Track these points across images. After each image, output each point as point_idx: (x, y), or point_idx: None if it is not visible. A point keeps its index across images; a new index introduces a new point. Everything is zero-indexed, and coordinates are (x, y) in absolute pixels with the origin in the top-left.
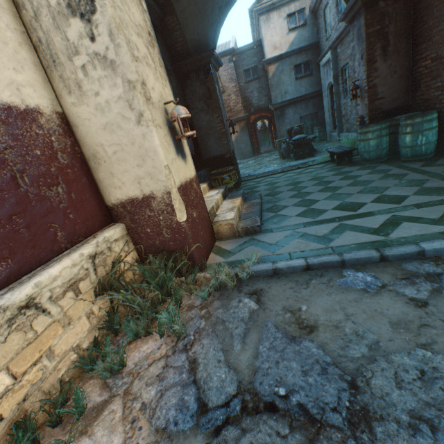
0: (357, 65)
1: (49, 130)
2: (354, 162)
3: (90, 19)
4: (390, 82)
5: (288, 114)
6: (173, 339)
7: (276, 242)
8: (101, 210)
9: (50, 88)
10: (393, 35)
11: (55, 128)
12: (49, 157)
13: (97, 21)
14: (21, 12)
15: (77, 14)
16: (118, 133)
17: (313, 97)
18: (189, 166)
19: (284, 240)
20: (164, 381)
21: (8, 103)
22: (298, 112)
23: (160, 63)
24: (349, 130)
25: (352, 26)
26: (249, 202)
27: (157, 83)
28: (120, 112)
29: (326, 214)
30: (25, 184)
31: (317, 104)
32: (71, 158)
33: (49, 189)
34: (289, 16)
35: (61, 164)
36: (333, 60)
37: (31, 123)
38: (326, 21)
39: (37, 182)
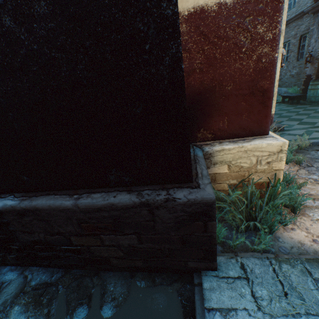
0: (313, 42)
1: None
2: (301, 103)
3: None
4: None
5: None
6: (294, 165)
7: (302, 134)
8: None
9: None
10: None
11: None
12: None
13: None
14: None
15: None
16: None
17: None
18: None
19: (306, 133)
20: (316, 174)
21: None
22: None
23: None
24: (280, 86)
25: (315, 16)
26: None
27: None
28: None
29: (318, 124)
30: None
31: None
32: None
33: None
34: None
35: None
36: None
37: None
38: None
39: None
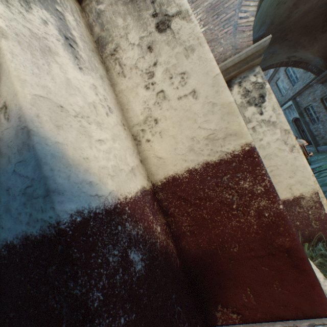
0: None
1: None
2: None
3: (260, 105)
4: None
5: None
6: None
7: None
8: None
9: None
10: None
11: None
12: None
13: (264, 105)
14: None
15: (252, 105)
16: (274, 159)
17: None
18: None
19: None
20: None
21: None
22: None
23: None
24: (326, 144)
25: (325, 84)
26: None
27: None
28: (276, 147)
29: None
30: None
31: None
32: None
33: None
34: None
35: None
36: (294, 105)
37: None
38: (279, 87)
39: None
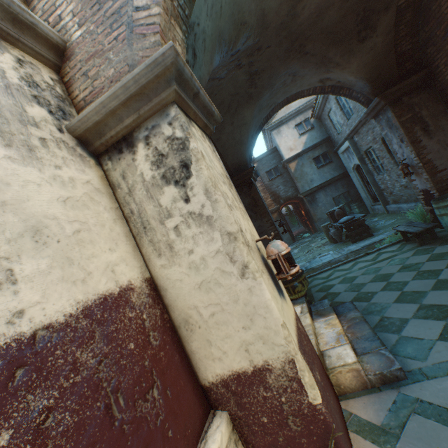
0: (397, 147)
1: (140, 306)
2: (440, 238)
3: (184, 183)
4: (446, 154)
5: (320, 197)
6: None
7: None
8: (197, 396)
9: (138, 254)
10: (429, 117)
11: (145, 300)
12: (142, 345)
13: (192, 183)
14: (116, 191)
15: (171, 182)
16: (216, 290)
17: (339, 179)
18: (287, 301)
19: None
20: None
21: (104, 293)
22: (329, 194)
23: (238, 199)
24: (397, 201)
25: (378, 120)
26: (345, 318)
27: (244, 221)
28: (218, 266)
29: None
30: (119, 411)
31: (346, 183)
32: (161, 333)
33: (144, 398)
34: (297, 126)
35: (153, 349)
36: (353, 147)
37: (124, 307)
38: (332, 121)
39: (131, 396)
